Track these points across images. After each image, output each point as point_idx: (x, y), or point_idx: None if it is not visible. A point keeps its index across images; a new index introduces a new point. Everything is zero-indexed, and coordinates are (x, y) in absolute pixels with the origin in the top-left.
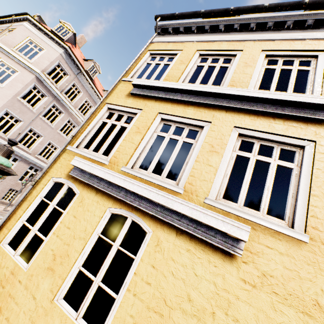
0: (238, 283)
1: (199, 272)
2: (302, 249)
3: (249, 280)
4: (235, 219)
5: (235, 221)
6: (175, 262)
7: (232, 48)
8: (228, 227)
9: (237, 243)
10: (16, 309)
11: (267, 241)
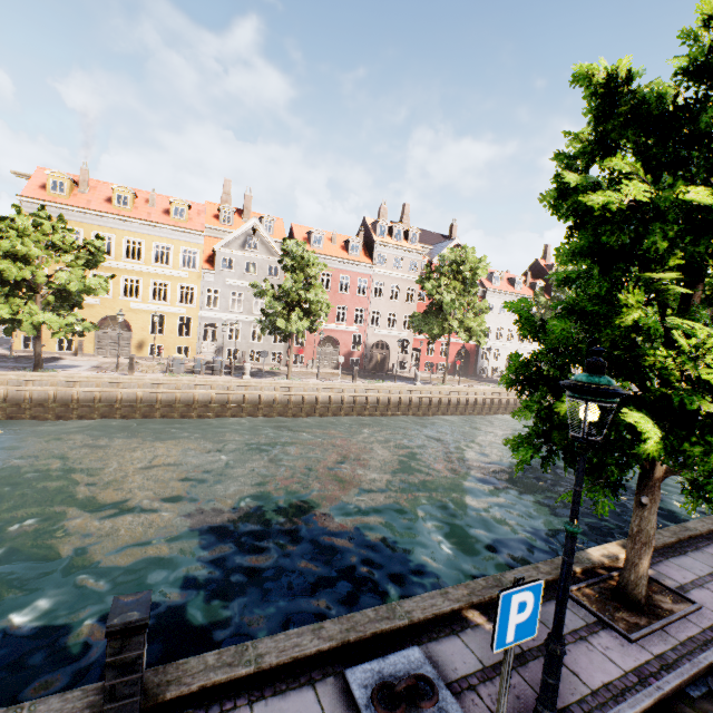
0: (101, 309)
1: (92, 310)
2: (112, 300)
3: (103, 308)
4: (97, 298)
5: (96, 299)
6: (86, 310)
7: (78, 227)
8: (95, 300)
9: (99, 303)
10: (47, 333)
11: (105, 300)
